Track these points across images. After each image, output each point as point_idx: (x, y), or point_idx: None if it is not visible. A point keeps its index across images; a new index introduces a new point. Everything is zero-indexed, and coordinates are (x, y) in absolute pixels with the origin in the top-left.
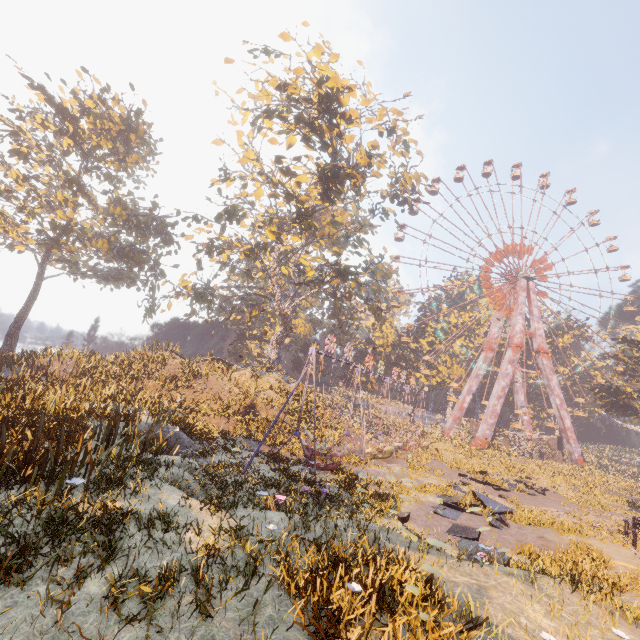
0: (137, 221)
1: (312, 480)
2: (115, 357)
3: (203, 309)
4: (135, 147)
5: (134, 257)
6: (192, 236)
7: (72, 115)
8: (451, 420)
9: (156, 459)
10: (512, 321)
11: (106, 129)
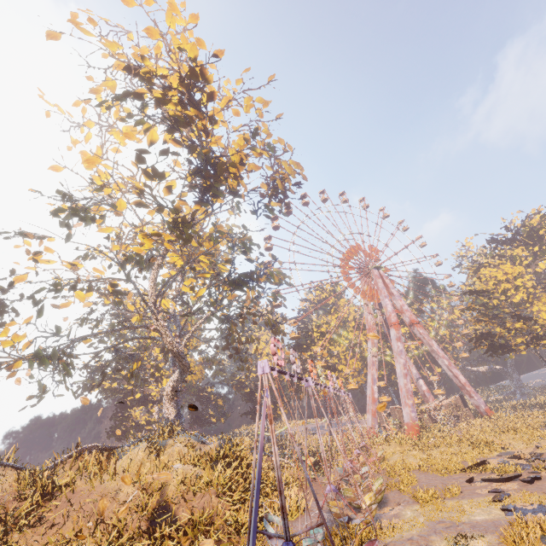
0: None
1: None
2: None
3: (59, 382)
4: None
5: None
6: (25, 275)
7: None
8: (370, 416)
9: None
10: (382, 304)
11: None
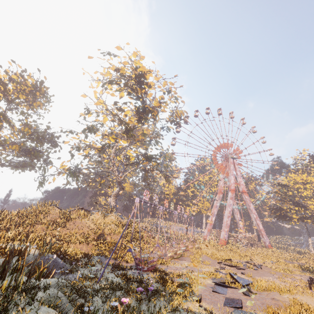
0: (37, 135)
1: (141, 280)
2: (17, 212)
3: (74, 180)
4: (39, 98)
5: (34, 154)
6: (68, 141)
7: (4, 82)
8: (206, 231)
9: (37, 284)
10: (229, 178)
11: (23, 89)
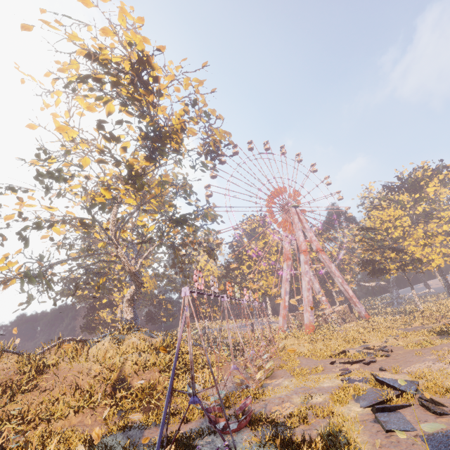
0: None
1: None
2: None
3: (43, 292)
4: None
5: None
6: (13, 215)
7: None
8: (281, 318)
9: None
10: (296, 236)
11: None
